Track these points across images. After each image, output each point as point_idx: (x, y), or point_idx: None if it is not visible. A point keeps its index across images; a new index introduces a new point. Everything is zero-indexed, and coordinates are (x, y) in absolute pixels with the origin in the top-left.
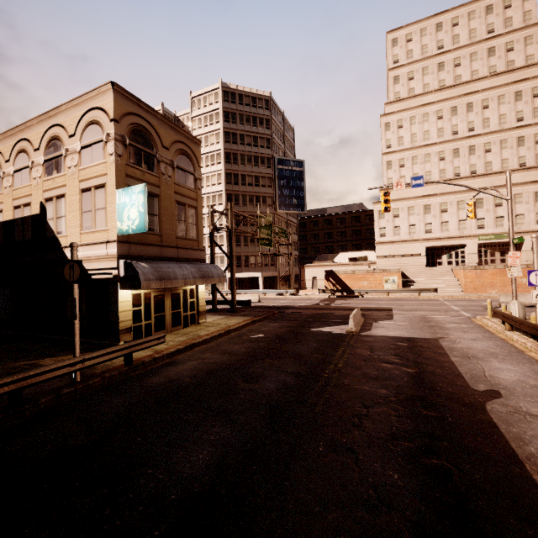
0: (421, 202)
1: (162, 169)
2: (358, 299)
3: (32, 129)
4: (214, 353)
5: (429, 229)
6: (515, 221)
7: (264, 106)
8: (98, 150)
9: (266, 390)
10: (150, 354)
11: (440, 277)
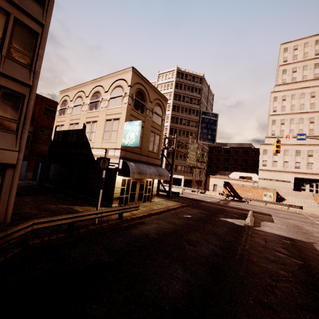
0: (294, 148)
1: (147, 113)
2: (245, 203)
3: (86, 86)
4: (165, 222)
5: (298, 166)
6: None
7: (199, 81)
8: (119, 100)
9: (203, 253)
10: (129, 215)
11: (304, 199)
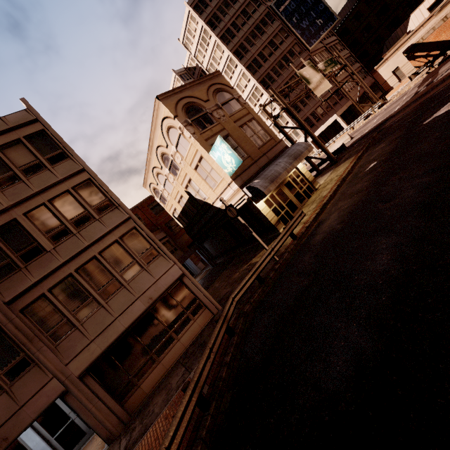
0: None
1: (216, 116)
2: None
3: (151, 160)
4: (344, 200)
5: None
6: None
7: None
8: (183, 141)
9: (407, 198)
10: (302, 226)
11: None
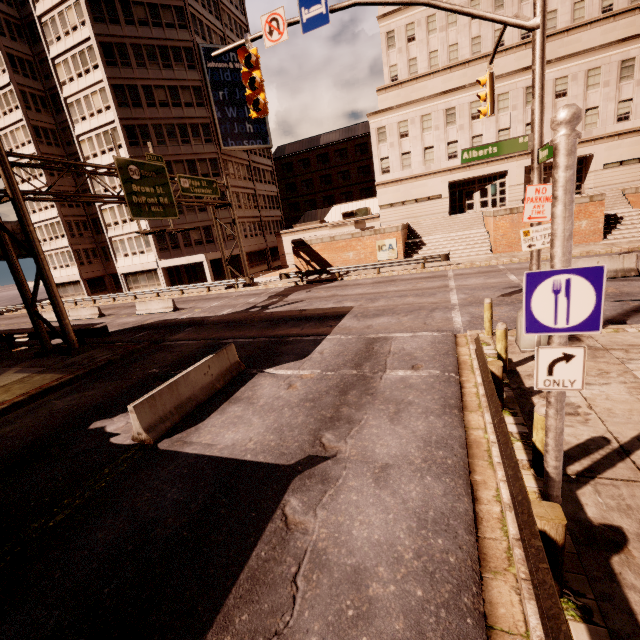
0: (441, 104)
1: None
2: (329, 286)
3: None
4: None
5: (454, 151)
6: (584, 121)
7: None
8: None
9: None
10: None
11: (464, 231)
